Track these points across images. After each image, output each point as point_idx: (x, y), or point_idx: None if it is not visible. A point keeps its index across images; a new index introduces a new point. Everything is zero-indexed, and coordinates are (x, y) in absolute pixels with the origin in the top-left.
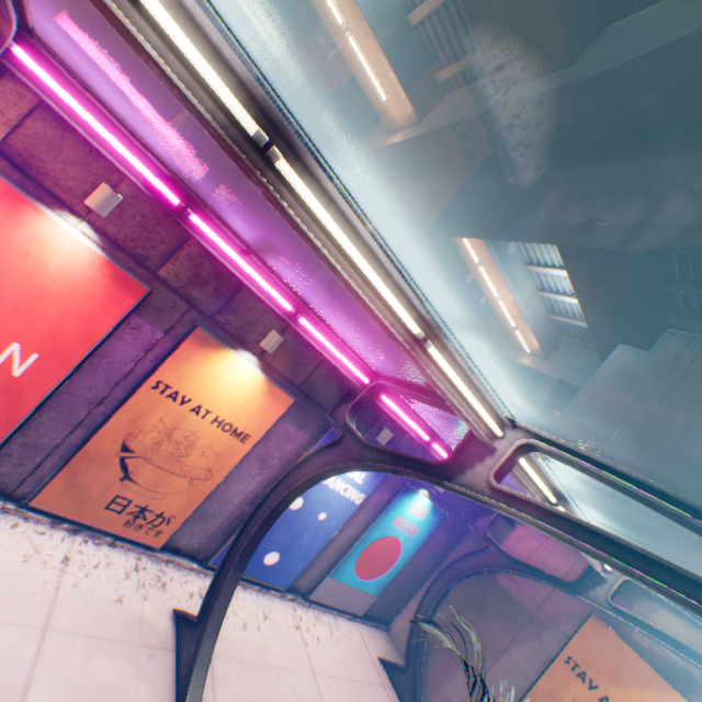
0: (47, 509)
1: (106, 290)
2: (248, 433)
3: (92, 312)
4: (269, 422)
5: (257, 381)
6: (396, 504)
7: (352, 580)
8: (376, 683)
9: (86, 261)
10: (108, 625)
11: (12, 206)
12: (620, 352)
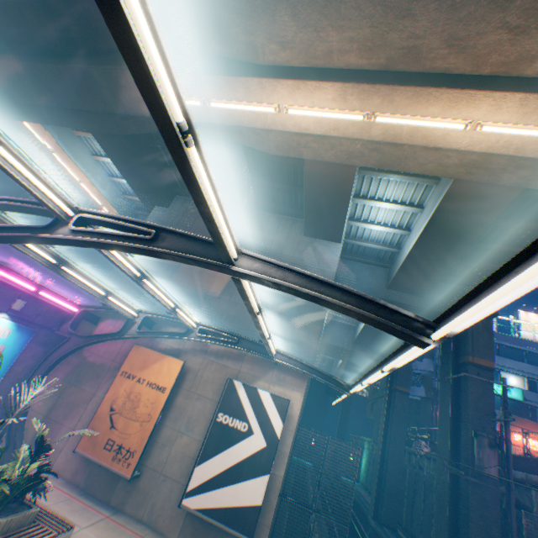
0: None
1: None
2: None
3: None
4: None
5: None
6: None
7: None
8: None
9: None
10: None
11: None
12: (157, 211)
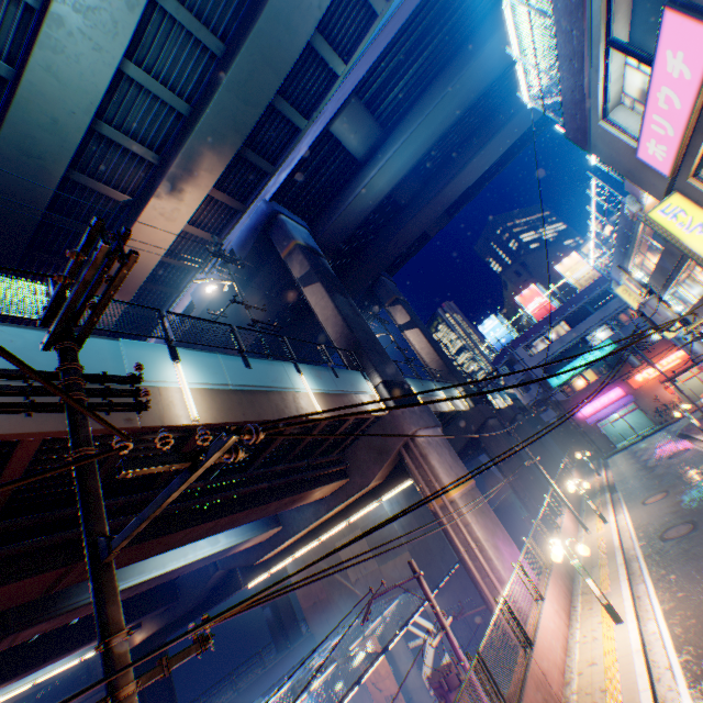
0: None
1: None
2: None
3: None
4: None
5: None
6: None
7: None
8: None
9: None
10: None
11: None
12: None
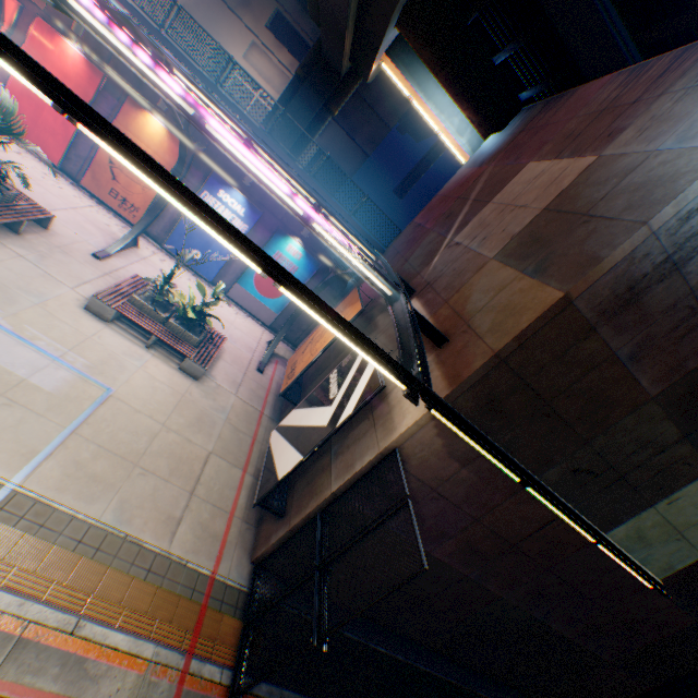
0: (88, 190)
1: (90, 76)
2: (167, 166)
3: (87, 88)
4: (177, 161)
5: (165, 132)
6: (275, 242)
7: (255, 294)
8: (252, 339)
9: (81, 62)
10: (99, 225)
11: (53, 38)
12: (487, 141)
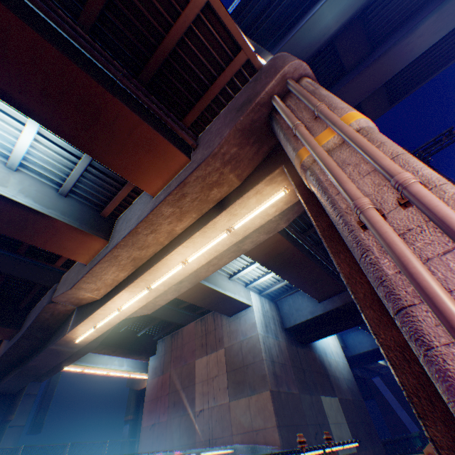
0: None
1: None
2: None
3: None
4: None
5: None
6: None
7: None
8: None
9: None
10: None
11: None
12: (151, 360)
